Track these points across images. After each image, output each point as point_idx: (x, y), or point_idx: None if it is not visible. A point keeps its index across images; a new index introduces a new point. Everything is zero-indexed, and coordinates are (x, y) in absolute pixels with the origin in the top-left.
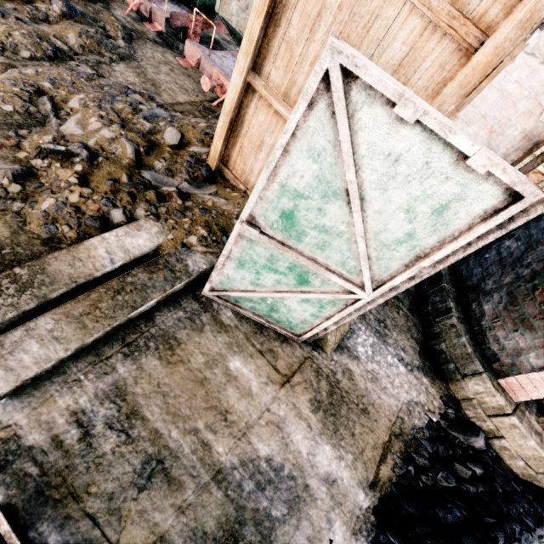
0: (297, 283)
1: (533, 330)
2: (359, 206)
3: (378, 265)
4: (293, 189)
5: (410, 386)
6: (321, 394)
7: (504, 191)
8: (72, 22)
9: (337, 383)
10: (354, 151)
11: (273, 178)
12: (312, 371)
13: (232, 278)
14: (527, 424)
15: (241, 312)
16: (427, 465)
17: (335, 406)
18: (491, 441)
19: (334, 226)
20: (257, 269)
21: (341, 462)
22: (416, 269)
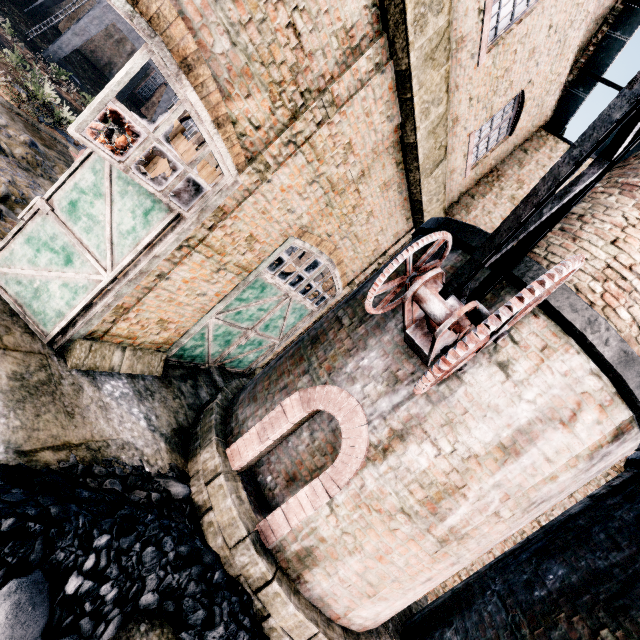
0: (65, 264)
1: (256, 401)
2: (110, 202)
3: (118, 250)
4: (81, 187)
5: (142, 437)
6: (32, 377)
7: (169, 209)
8: (29, 148)
9: (58, 383)
10: (112, 175)
11: (72, 179)
12: (38, 362)
13: (15, 254)
14: (233, 486)
15: (5, 295)
16: (103, 473)
17: (39, 391)
18: (203, 519)
19: (97, 216)
20: (40, 246)
21: (2, 418)
22: (135, 252)
